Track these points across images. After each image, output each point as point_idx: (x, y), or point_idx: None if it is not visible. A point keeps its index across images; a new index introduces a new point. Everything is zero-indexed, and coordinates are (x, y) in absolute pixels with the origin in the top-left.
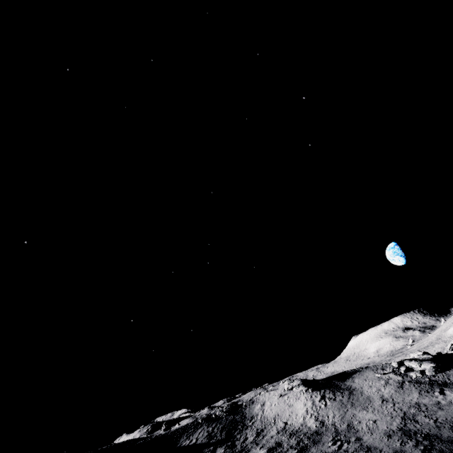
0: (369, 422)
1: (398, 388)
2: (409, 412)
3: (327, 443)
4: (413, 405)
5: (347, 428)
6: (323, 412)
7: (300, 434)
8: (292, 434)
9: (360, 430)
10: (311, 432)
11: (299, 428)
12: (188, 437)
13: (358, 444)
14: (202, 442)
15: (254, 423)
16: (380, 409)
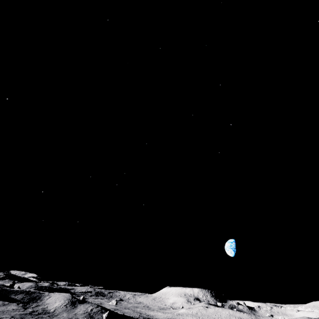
0: (62, 316)
1: (83, 313)
2: (72, 318)
3: (46, 315)
4: (76, 318)
5: (56, 315)
6: (59, 309)
7: (45, 311)
8: (44, 310)
9: (57, 316)
10: (48, 312)
11: (48, 310)
12: (15, 295)
13: (50, 318)
14: (18, 299)
15: (40, 302)
16: (70, 315)
